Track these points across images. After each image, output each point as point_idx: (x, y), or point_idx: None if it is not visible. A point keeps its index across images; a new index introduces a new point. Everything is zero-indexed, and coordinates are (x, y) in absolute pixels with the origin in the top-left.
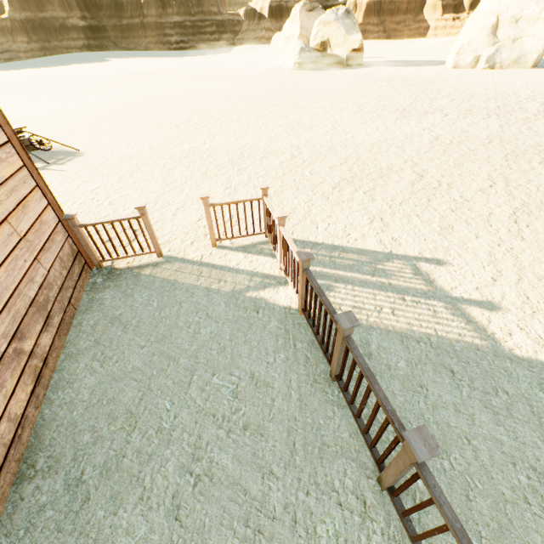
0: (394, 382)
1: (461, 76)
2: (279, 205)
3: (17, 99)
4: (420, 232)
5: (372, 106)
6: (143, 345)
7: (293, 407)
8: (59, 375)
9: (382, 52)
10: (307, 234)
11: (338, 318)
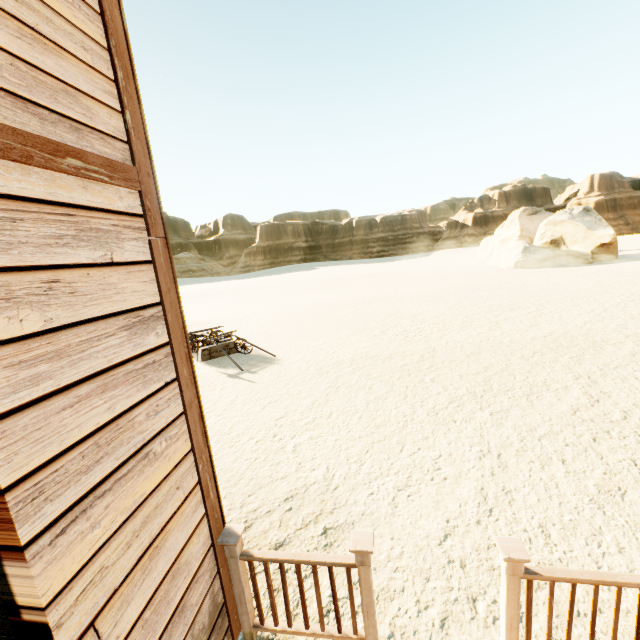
0: None
1: None
2: (636, 537)
3: (240, 301)
4: None
5: None
6: None
7: None
8: None
9: (635, 244)
10: None
11: None
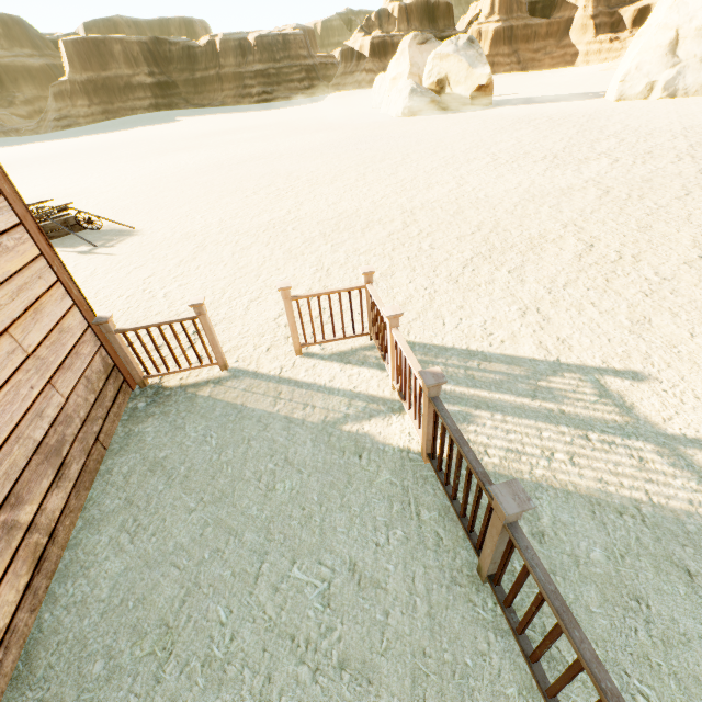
0: (588, 588)
1: (630, 109)
2: (388, 292)
3: (70, 171)
4: (599, 329)
5: (510, 155)
6: (192, 508)
7: (420, 629)
8: (71, 554)
9: (516, 87)
10: (429, 334)
11: (496, 493)
